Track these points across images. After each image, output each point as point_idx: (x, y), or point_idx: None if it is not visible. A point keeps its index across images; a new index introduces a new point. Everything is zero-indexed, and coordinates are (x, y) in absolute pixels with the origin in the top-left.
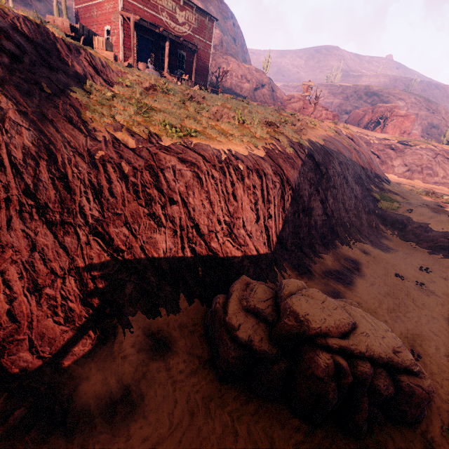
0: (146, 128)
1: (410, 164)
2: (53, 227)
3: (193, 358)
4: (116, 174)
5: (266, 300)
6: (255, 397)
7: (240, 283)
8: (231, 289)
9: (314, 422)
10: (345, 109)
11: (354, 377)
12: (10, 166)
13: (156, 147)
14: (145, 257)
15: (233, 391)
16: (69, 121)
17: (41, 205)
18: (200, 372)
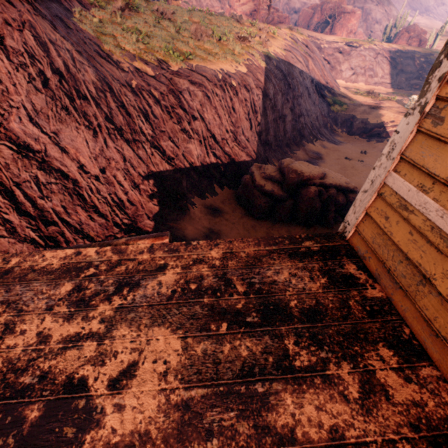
0: (152, 55)
1: (355, 67)
2: (130, 144)
3: (237, 214)
4: (151, 100)
5: (275, 171)
6: (277, 222)
7: (255, 167)
8: (252, 170)
9: (309, 224)
10: (294, 7)
11: (327, 197)
12: (92, 99)
13: (169, 73)
14: (187, 162)
15: (265, 222)
16: (99, 55)
17: (118, 129)
18: (245, 218)
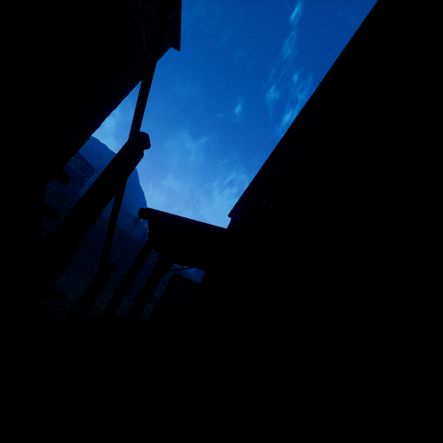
0: None
1: None
2: None
3: None
4: None
5: None
6: None
7: None
8: None
9: None
10: None
11: None
12: None
13: None
14: None
15: None
16: None
17: None
18: None
